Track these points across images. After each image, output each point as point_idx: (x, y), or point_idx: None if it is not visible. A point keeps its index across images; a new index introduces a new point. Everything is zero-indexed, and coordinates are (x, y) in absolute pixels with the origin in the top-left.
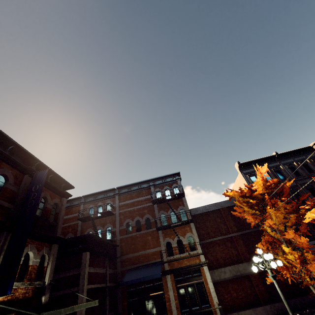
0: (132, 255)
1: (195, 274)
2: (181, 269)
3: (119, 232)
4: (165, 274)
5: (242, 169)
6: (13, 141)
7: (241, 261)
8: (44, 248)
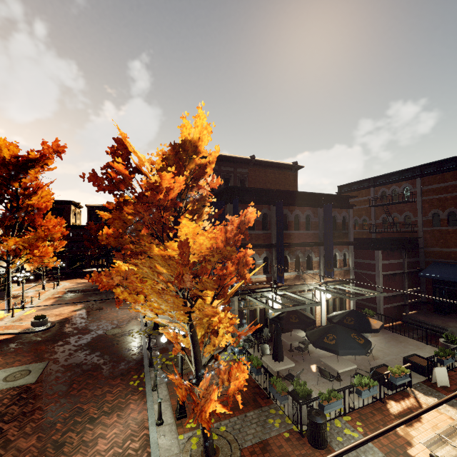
0: (439, 250)
1: None
2: None
3: (421, 223)
4: None
5: None
6: (304, 192)
7: None
8: (343, 249)
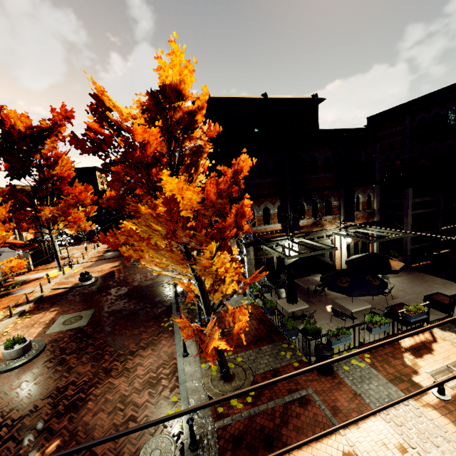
0: None
1: None
2: None
3: None
4: None
5: None
6: (321, 130)
7: None
8: (368, 190)
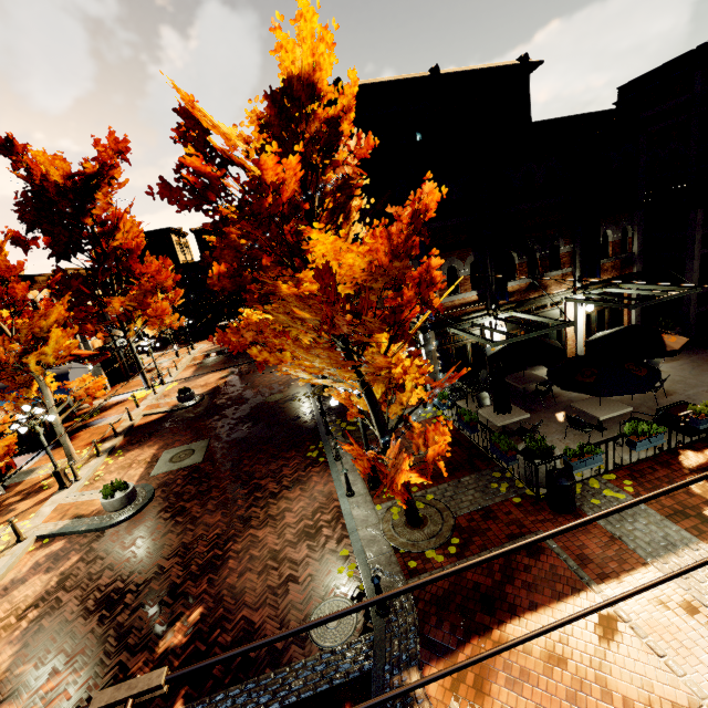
0: None
1: None
2: None
3: None
4: None
5: None
6: (541, 123)
7: None
8: (622, 221)
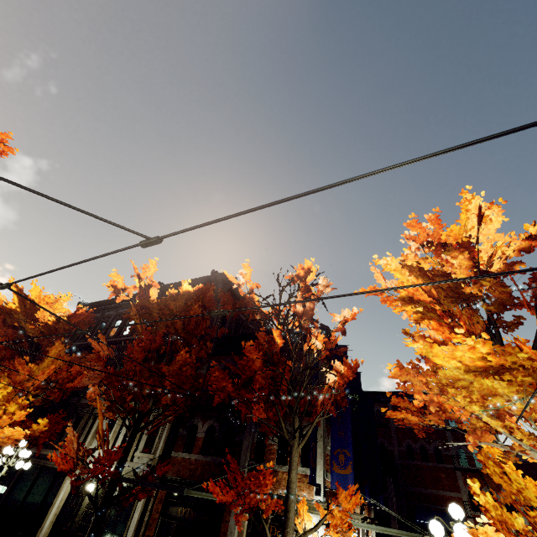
0: (419, 490)
1: None
2: None
3: (398, 454)
4: None
5: None
6: None
7: None
8: None
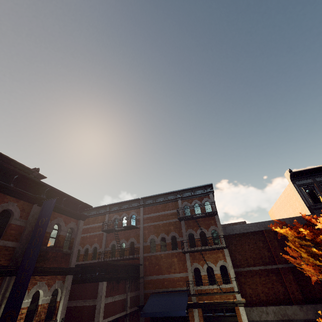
0: (155, 277)
1: (228, 314)
2: (211, 304)
3: (143, 249)
4: (191, 307)
5: (295, 179)
6: (16, 170)
7: (290, 302)
8: (56, 282)
